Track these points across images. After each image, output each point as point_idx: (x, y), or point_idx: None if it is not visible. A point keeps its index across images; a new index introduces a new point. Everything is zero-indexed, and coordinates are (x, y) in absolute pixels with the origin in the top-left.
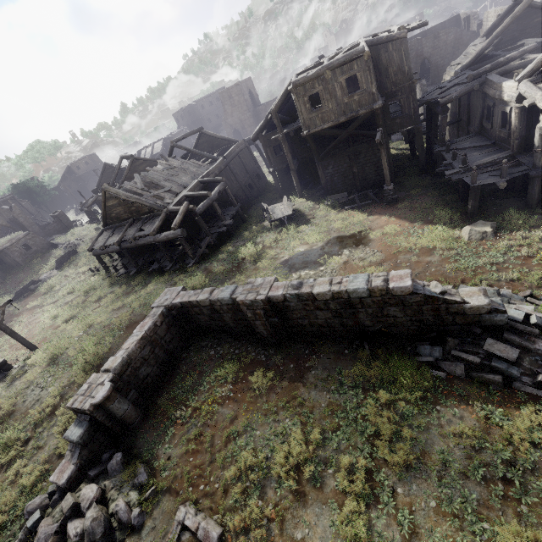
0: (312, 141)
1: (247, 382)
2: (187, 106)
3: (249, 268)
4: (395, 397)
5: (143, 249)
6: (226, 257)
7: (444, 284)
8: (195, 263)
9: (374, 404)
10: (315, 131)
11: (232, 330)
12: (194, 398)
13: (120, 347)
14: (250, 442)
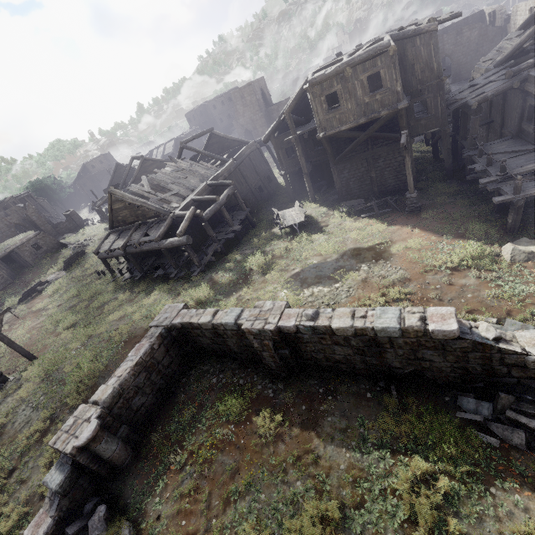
0: (328, 144)
1: (252, 423)
2: (199, 106)
3: (257, 280)
4: (434, 467)
5: (149, 253)
6: (233, 267)
7: (485, 315)
8: (200, 272)
9: (407, 473)
10: (331, 133)
11: (236, 355)
12: (191, 438)
13: (117, 365)
14: (253, 509)
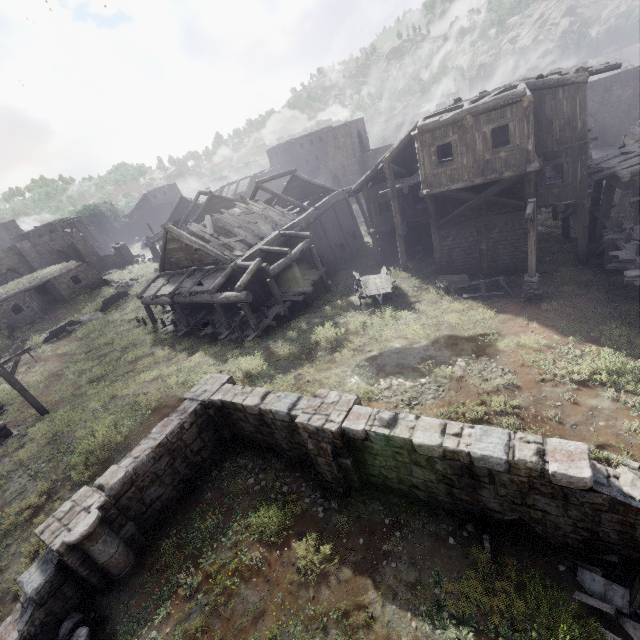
0: (432, 204)
1: (290, 550)
2: (284, 143)
3: (323, 358)
4: None
5: (200, 305)
6: (296, 337)
7: (624, 456)
8: (256, 337)
9: None
10: (438, 191)
11: (284, 453)
12: (210, 555)
13: (138, 438)
14: None
